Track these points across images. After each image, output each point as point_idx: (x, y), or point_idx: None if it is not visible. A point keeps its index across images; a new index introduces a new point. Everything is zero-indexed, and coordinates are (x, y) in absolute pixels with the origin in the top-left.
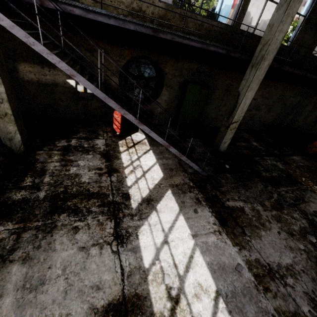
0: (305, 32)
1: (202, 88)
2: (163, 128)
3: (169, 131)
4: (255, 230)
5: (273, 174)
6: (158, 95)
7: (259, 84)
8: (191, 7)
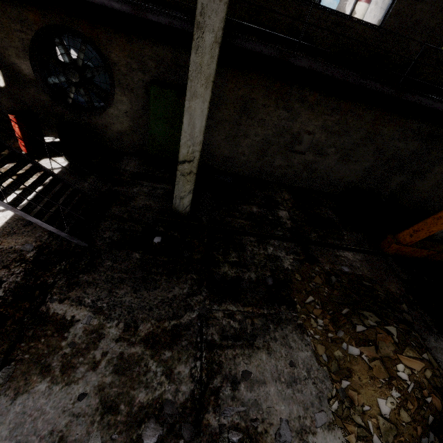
0: None
1: (179, 97)
2: (122, 158)
3: (126, 165)
4: (32, 375)
5: (246, 273)
6: (109, 102)
7: (211, 87)
8: None
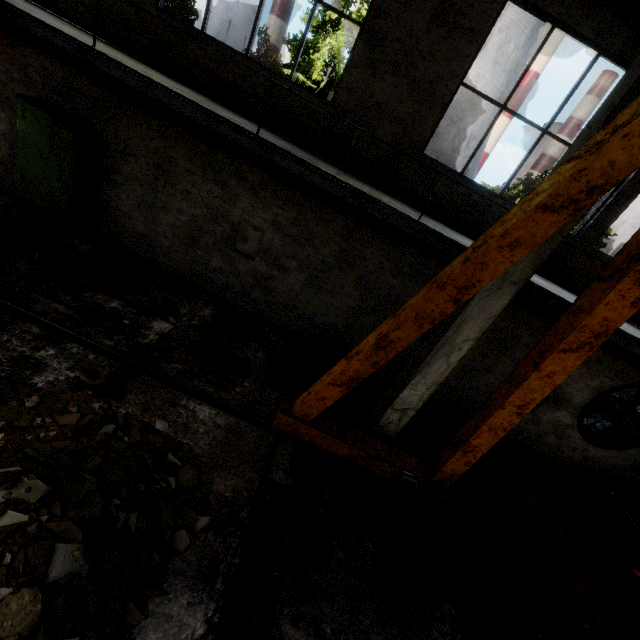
0: (374, 74)
1: (55, 123)
2: None
3: None
4: None
5: None
6: None
7: None
8: (308, 56)
